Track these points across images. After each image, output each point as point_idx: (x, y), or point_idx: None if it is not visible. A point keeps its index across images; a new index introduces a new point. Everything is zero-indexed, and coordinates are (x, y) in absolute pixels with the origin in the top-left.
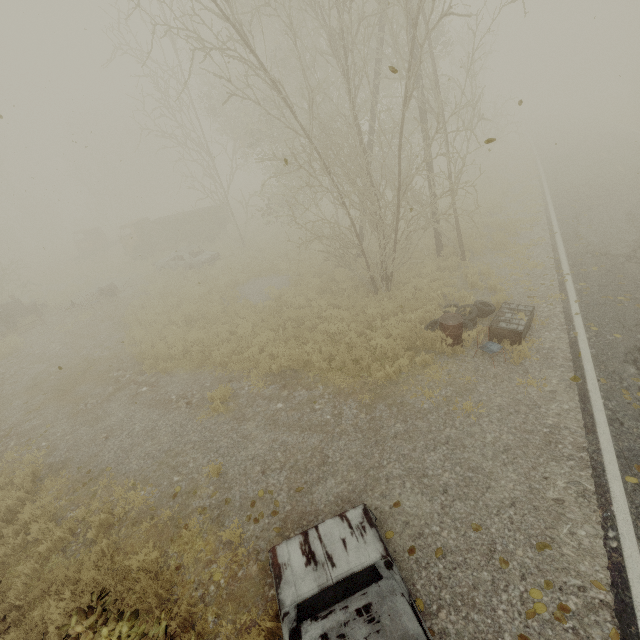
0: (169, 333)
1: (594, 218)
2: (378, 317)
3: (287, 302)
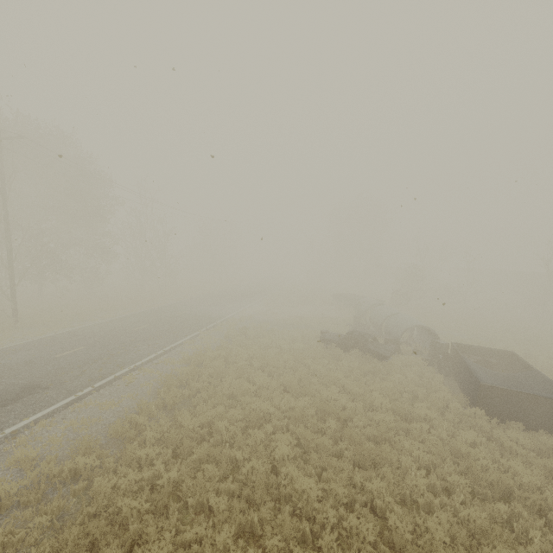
0: None
1: (126, 320)
2: None
3: None
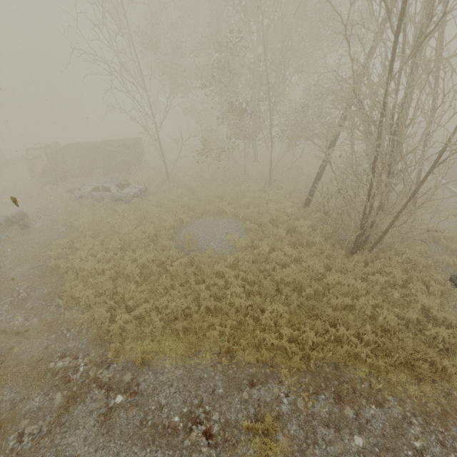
0: (128, 294)
1: None
2: (385, 285)
3: (264, 257)
